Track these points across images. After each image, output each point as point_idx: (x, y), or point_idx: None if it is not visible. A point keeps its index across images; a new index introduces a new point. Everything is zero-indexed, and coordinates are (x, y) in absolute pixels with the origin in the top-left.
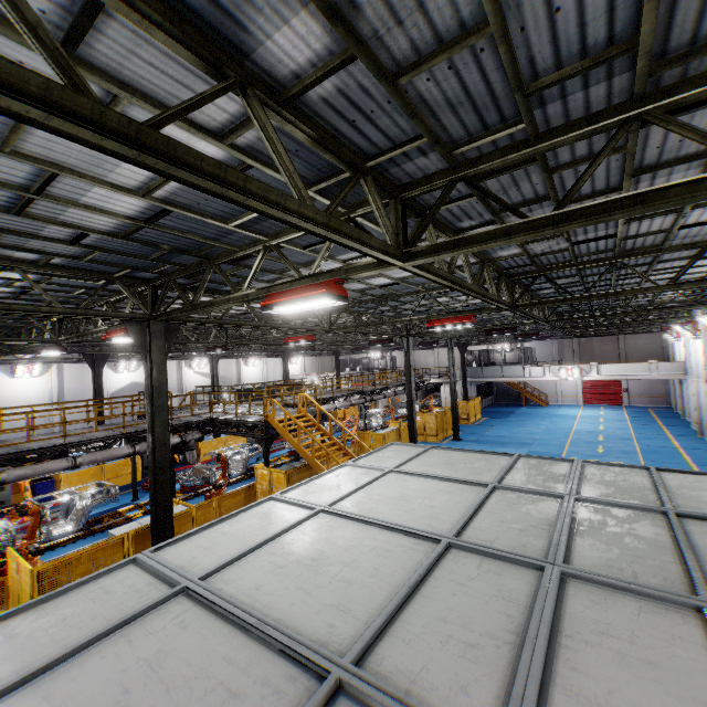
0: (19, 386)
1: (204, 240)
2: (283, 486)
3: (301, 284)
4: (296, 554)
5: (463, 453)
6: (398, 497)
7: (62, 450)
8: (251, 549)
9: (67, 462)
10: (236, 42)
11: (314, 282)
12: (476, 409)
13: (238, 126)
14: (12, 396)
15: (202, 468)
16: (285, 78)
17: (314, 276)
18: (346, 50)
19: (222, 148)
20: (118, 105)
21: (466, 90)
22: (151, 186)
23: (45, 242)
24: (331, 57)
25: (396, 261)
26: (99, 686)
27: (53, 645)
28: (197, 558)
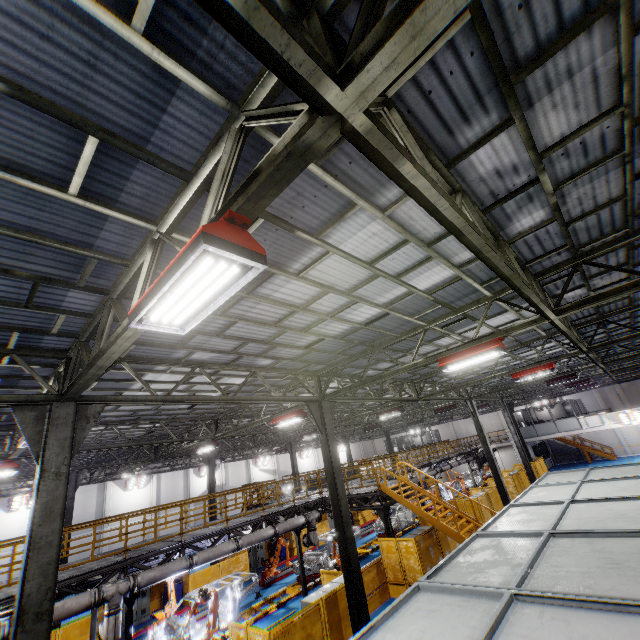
0: (128, 498)
1: (386, 332)
2: (414, 555)
3: (465, 347)
4: (597, 516)
5: (627, 466)
6: (620, 489)
7: (225, 533)
8: (558, 518)
9: (233, 544)
10: (503, 226)
11: (477, 343)
12: (544, 470)
13: (472, 260)
14: (123, 508)
15: (314, 555)
16: (512, 235)
17: (476, 340)
18: (550, 218)
19: (456, 272)
20: (428, 262)
21: (598, 221)
22: (395, 300)
23: (289, 350)
24: (541, 222)
25: (553, 316)
26: (585, 560)
27: (512, 559)
28: (522, 529)
